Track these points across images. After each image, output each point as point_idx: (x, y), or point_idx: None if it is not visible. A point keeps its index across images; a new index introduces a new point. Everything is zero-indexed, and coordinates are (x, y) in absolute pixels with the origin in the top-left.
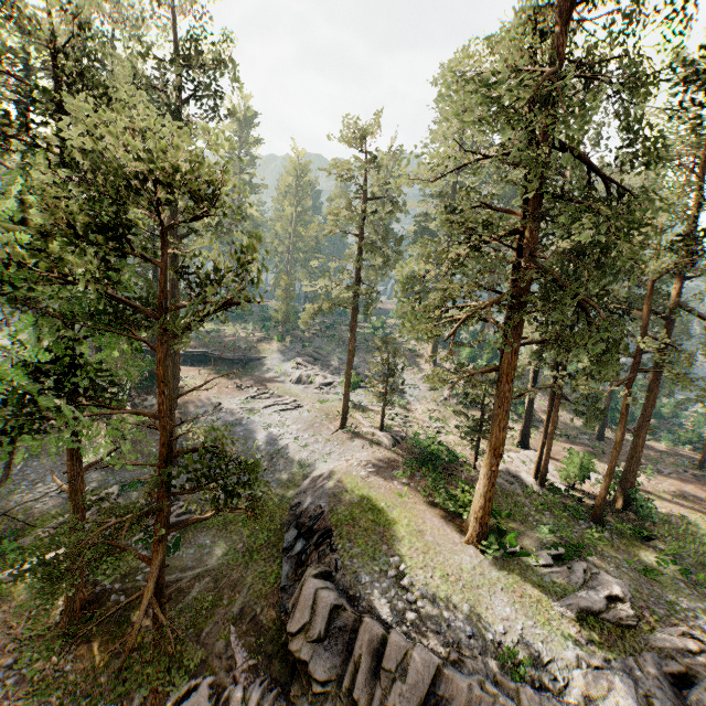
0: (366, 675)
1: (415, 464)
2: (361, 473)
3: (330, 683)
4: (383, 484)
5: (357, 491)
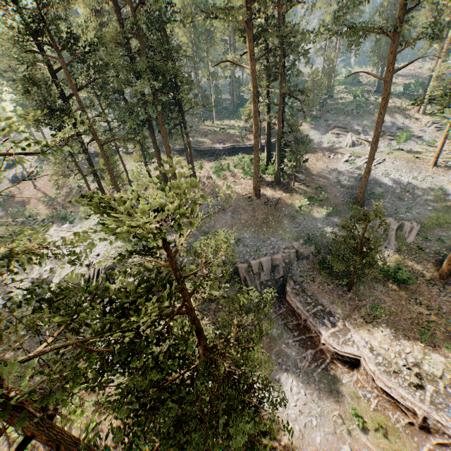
0: None
1: None
2: None
3: None
4: None
5: None
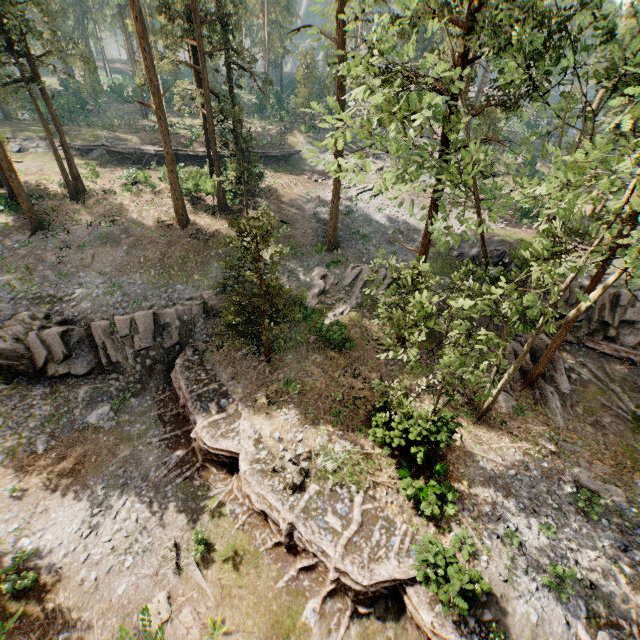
0: (608, 311)
1: (516, 217)
2: (500, 226)
3: (582, 321)
4: (518, 231)
5: (512, 236)
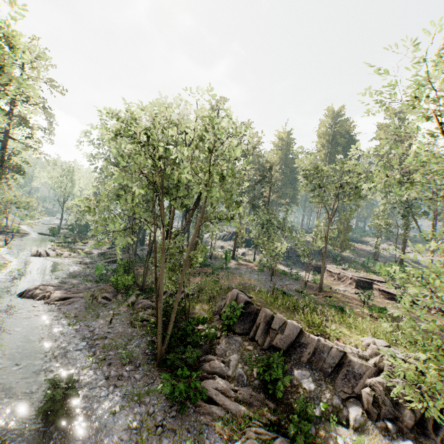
0: None
1: None
2: None
3: None
4: None
5: None
